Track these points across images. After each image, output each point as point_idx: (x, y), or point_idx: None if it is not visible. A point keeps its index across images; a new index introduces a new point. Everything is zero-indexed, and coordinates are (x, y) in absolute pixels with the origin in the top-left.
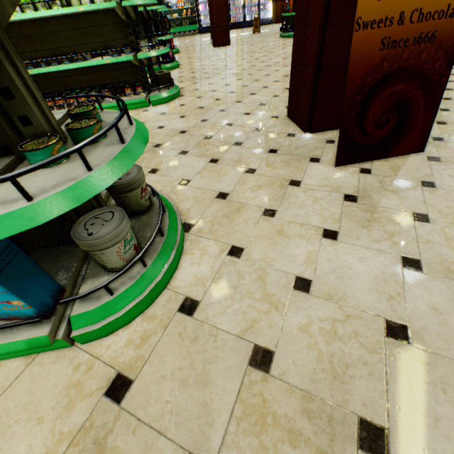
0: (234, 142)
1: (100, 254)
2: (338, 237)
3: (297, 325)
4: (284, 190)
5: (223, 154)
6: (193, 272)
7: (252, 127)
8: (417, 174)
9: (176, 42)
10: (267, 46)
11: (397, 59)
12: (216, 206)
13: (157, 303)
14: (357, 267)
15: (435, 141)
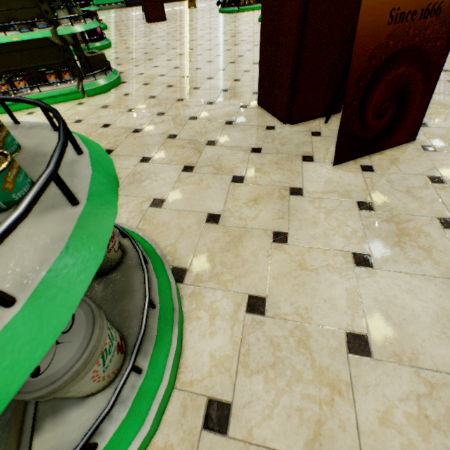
0: (206, 140)
1: (61, 394)
2: (373, 262)
3: (376, 417)
4: (287, 202)
5: (198, 159)
6: (207, 350)
7: (222, 120)
8: (421, 168)
9: (101, 16)
10: (208, 22)
11: (403, 36)
12: (210, 236)
13: (168, 421)
14: (411, 304)
15: (420, 127)
